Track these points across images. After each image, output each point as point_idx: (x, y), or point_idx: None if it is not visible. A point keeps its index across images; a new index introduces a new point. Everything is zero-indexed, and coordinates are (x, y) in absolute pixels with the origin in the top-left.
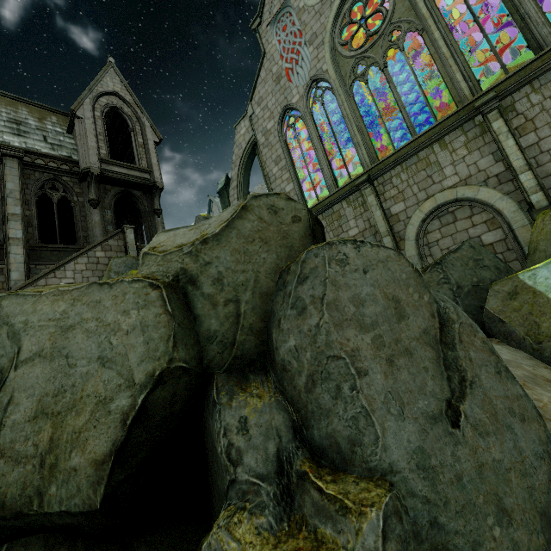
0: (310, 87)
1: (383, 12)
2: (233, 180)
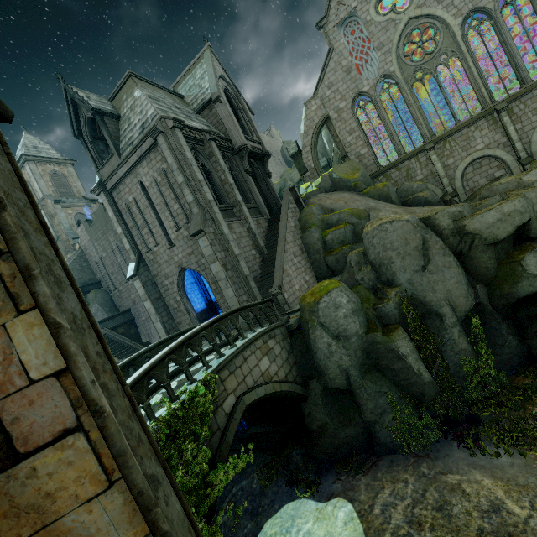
0: (379, 81)
1: (436, 41)
2: (306, 146)
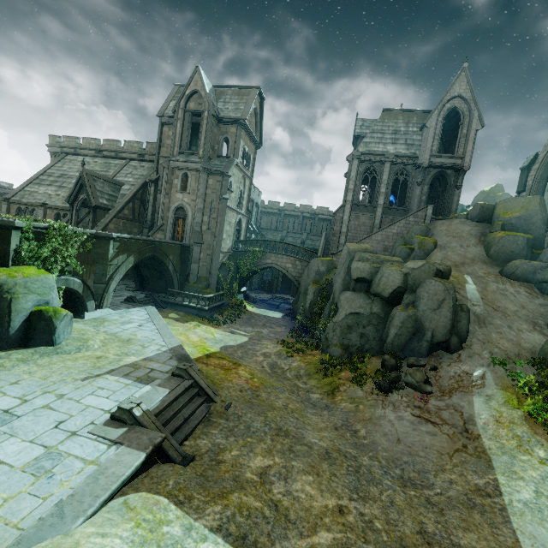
0: None
1: None
2: (538, 162)
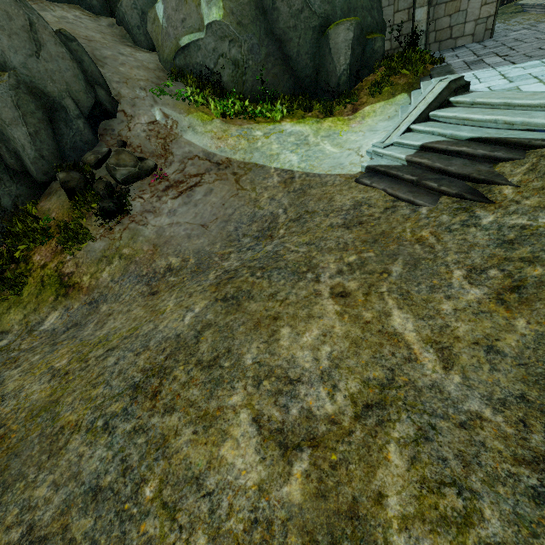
0: None
1: None
2: None
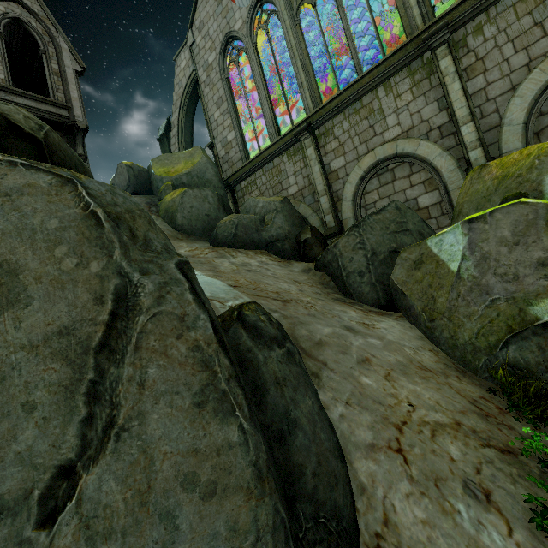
0: (254, 9)
1: None
2: (174, 125)
